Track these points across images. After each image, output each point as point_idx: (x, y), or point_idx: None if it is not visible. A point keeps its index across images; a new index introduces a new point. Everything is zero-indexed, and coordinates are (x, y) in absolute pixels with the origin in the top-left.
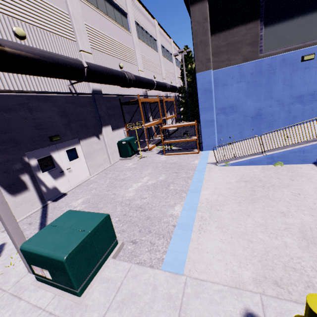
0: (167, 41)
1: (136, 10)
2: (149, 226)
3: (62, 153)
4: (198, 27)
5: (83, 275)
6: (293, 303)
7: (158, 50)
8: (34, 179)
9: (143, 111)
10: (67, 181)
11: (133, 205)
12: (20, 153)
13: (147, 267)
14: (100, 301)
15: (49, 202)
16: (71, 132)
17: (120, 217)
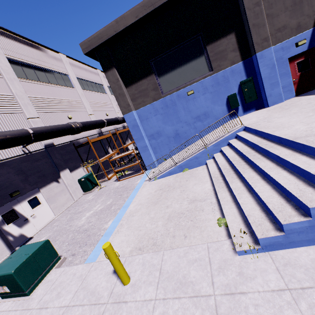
0: None
1: (77, 69)
2: (87, 241)
3: (24, 204)
4: (115, 85)
5: (30, 281)
6: (139, 255)
7: (106, 91)
8: (0, 232)
9: (101, 146)
10: (32, 226)
11: (81, 230)
12: None
13: (74, 265)
14: (41, 293)
15: (17, 248)
16: (30, 184)
17: (69, 241)
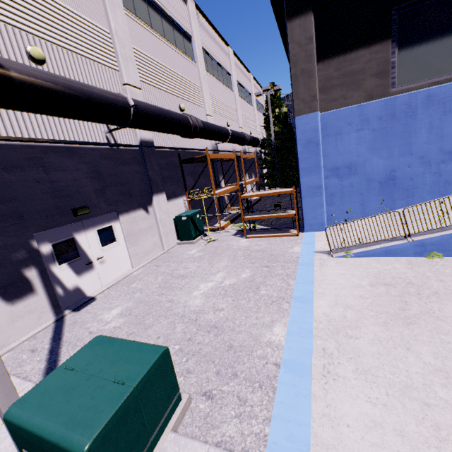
0: (245, 77)
1: (204, 33)
2: (233, 363)
3: (91, 234)
4: (299, 51)
5: None
6: None
7: (233, 88)
8: (45, 275)
9: (212, 172)
10: (96, 278)
11: (202, 322)
12: (25, 234)
13: None
14: None
15: (67, 312)
16: (106, 202)
17: (181, 343)
